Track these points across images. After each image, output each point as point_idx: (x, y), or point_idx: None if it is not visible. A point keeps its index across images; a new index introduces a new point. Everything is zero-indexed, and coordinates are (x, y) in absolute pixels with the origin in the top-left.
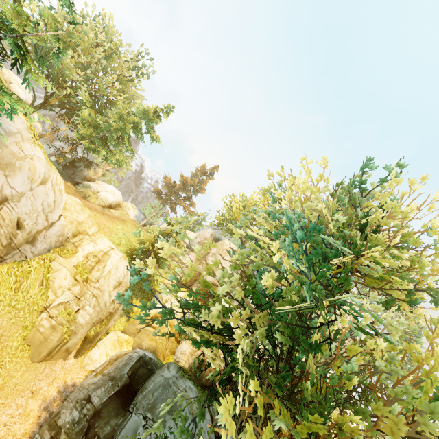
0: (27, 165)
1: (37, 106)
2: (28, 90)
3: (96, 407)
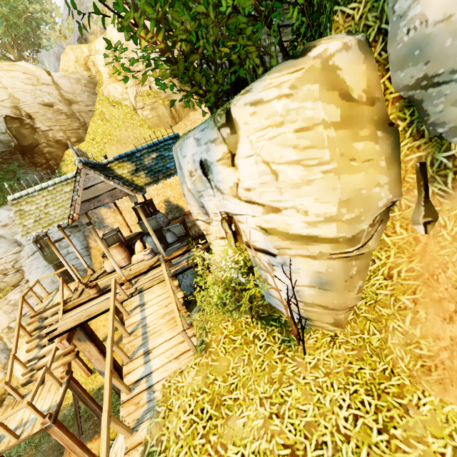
0: None
1: None
2: None
3: None
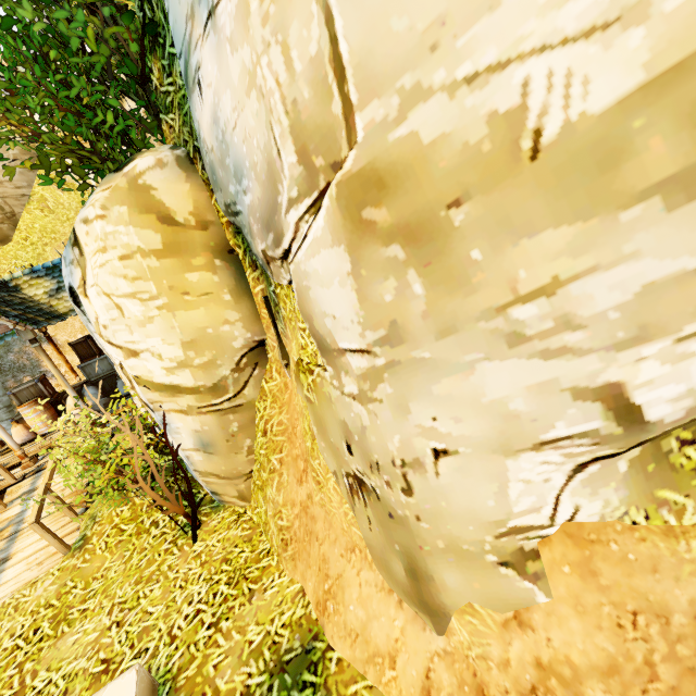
0: None
1: None
2: None
3: None
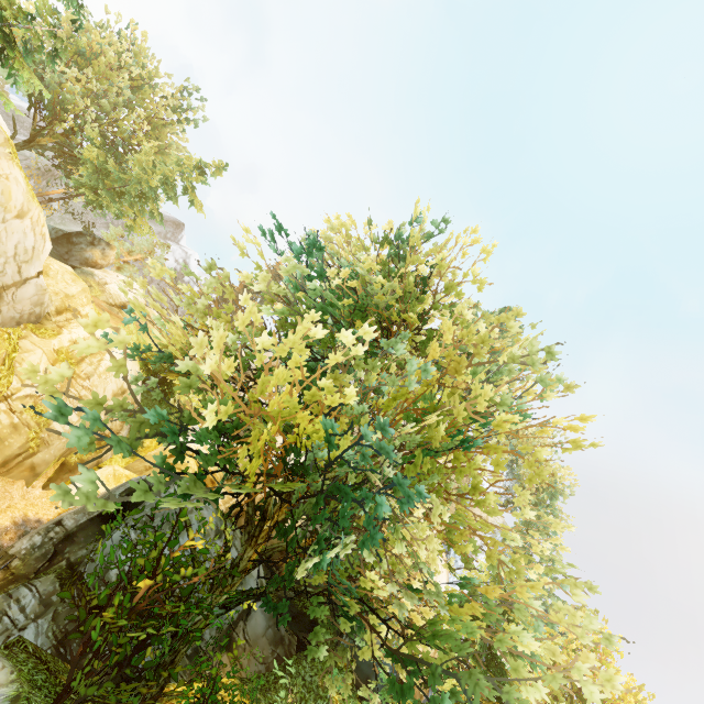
0: None
1: (18, 145)
2: (5, 125)
3: (69, 530)
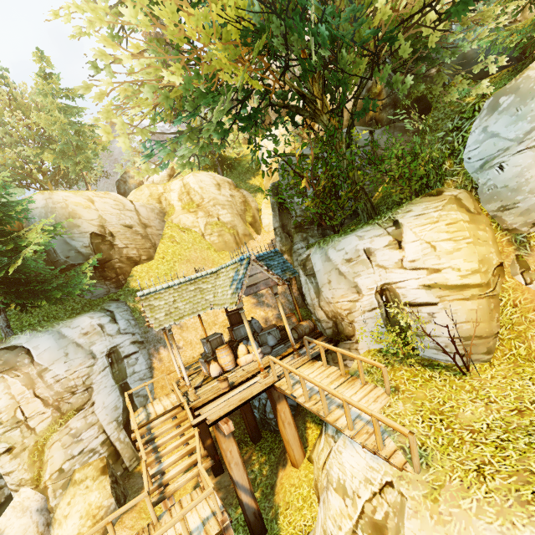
0: (72, 204)
1: None
2: None
3: (279, 226)
